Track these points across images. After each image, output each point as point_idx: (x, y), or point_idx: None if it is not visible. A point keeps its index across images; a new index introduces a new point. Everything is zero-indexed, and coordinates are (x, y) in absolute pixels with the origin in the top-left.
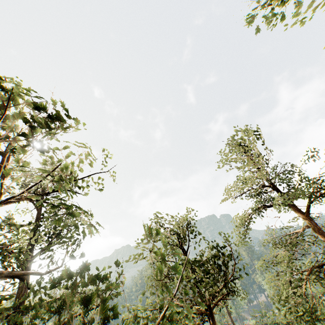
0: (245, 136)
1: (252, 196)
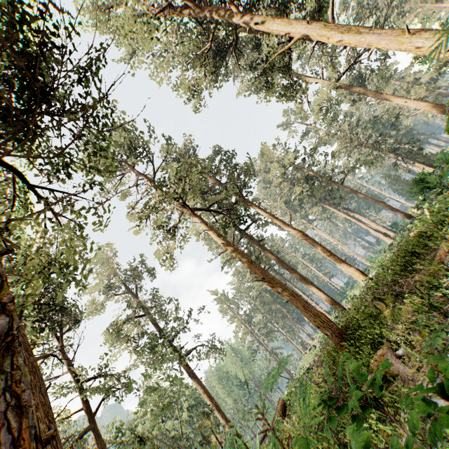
0: (107, 246)
1: (109, 289)
